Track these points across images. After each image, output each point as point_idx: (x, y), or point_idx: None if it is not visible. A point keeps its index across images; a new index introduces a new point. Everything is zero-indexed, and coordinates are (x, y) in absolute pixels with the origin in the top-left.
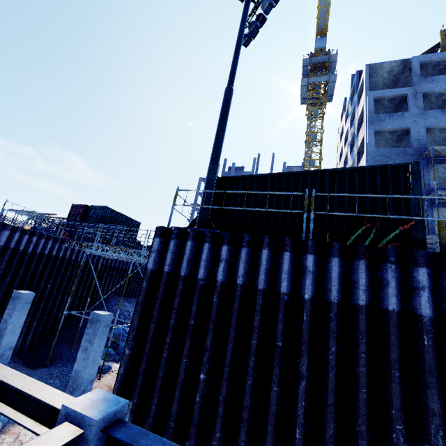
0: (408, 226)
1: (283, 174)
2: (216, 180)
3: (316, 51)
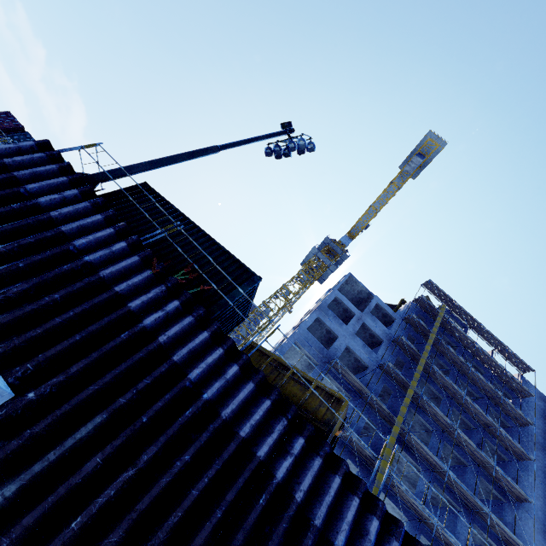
0: (207, 288)
1: (189, 220)
2: (144, 183)
3: (339, 242)
